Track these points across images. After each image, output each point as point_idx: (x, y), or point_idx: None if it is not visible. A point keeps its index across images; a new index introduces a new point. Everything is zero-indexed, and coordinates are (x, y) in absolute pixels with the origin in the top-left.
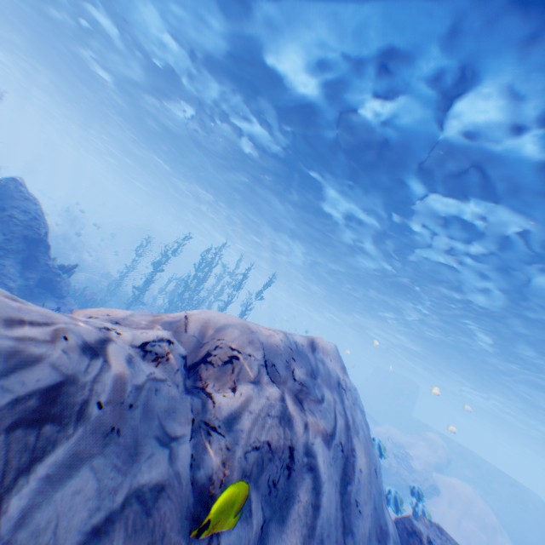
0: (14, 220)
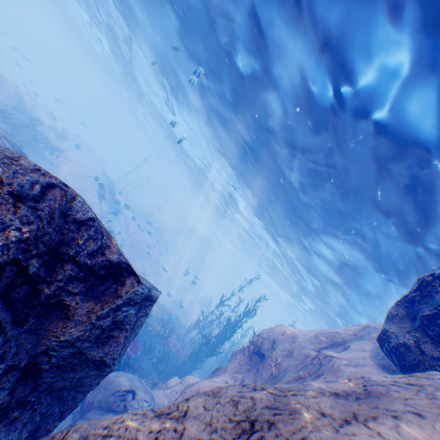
0: None
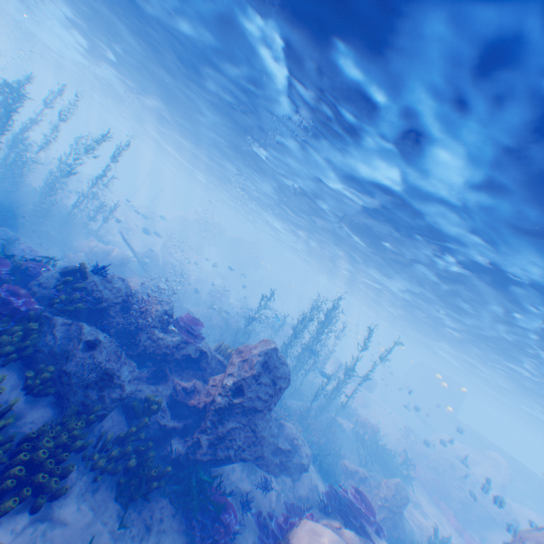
0: (279, 389)
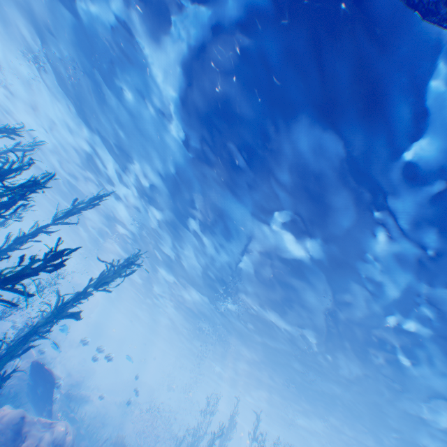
0: None
